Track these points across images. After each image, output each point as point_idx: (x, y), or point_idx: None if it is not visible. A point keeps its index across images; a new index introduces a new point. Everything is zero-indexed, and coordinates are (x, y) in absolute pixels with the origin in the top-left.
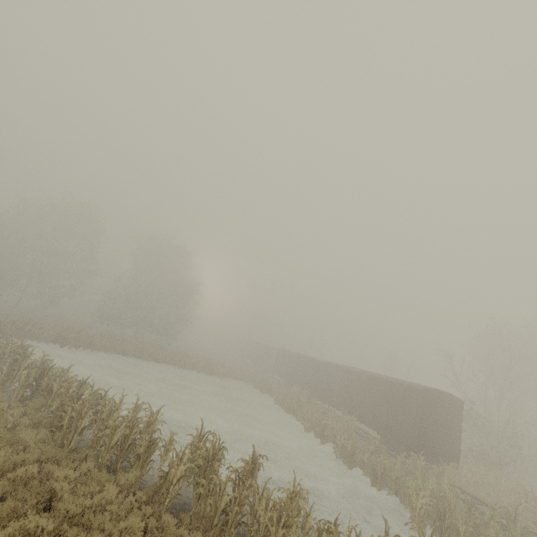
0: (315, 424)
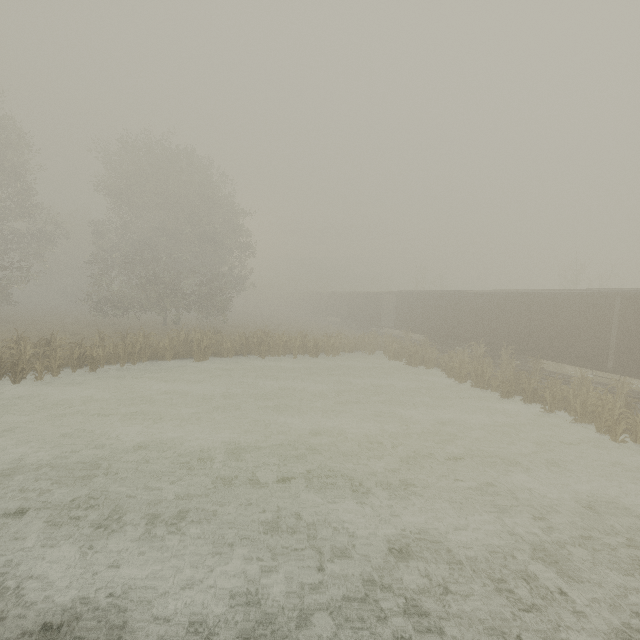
0: (639, 425)
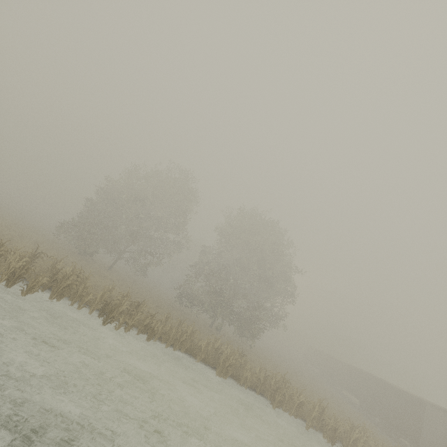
0: None
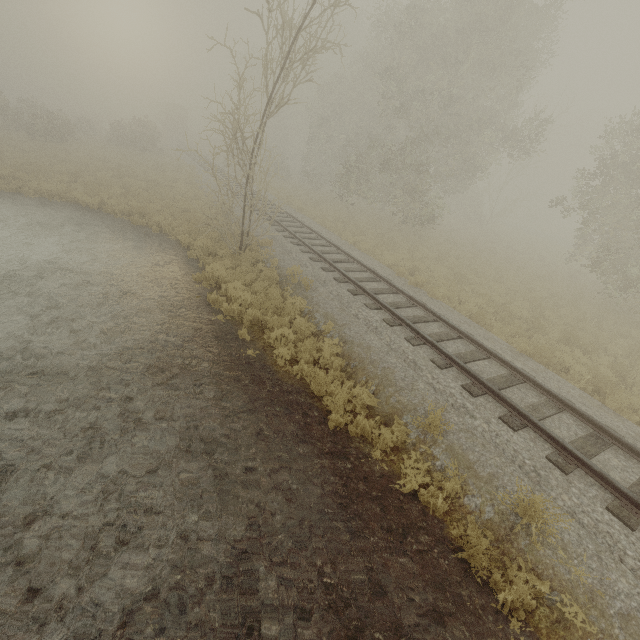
0: None
